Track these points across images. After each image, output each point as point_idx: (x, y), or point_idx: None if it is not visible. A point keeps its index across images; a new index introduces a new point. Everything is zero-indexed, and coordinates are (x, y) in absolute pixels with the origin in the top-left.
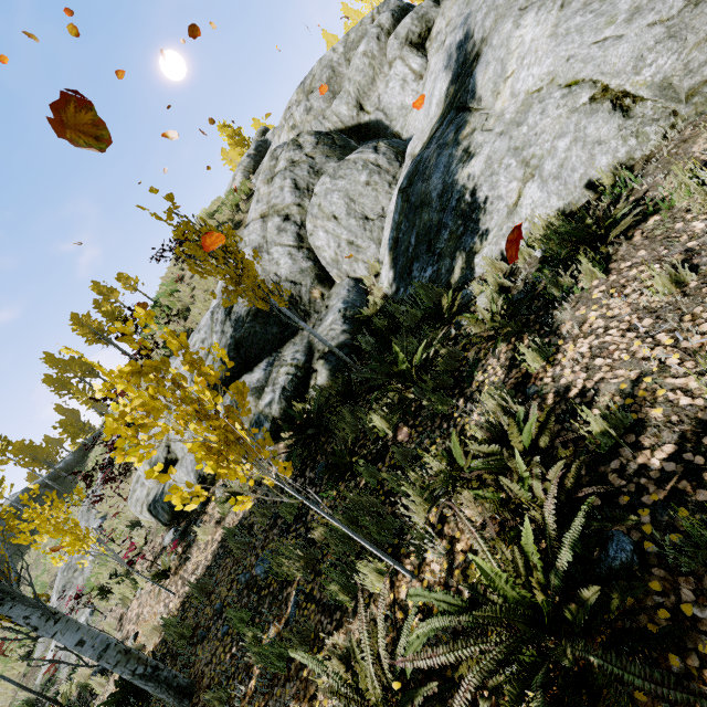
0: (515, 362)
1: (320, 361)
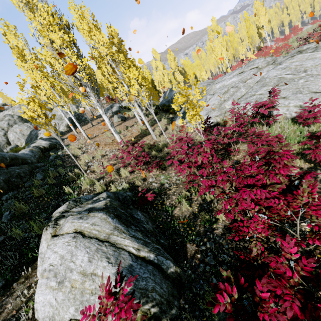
0: None
1: None
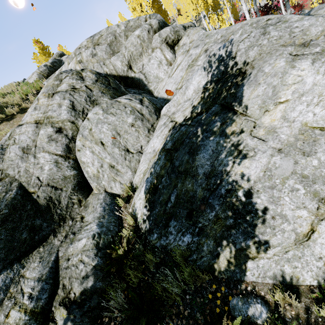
0: None
1: (62, 310)
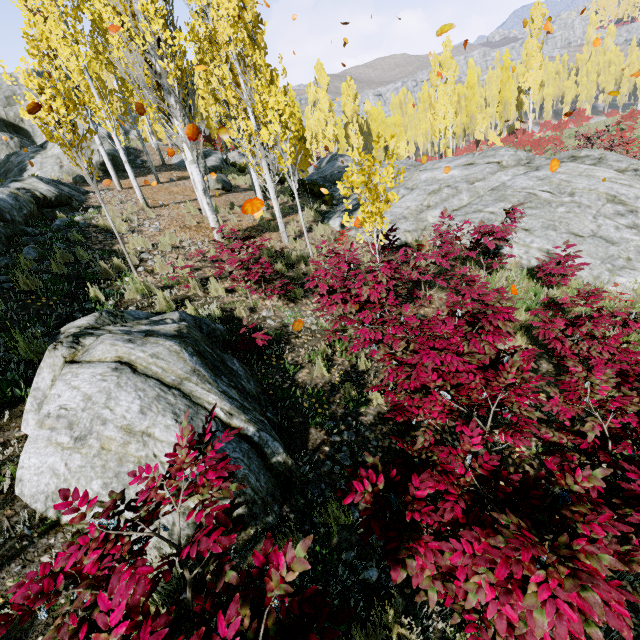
0: None
1: None
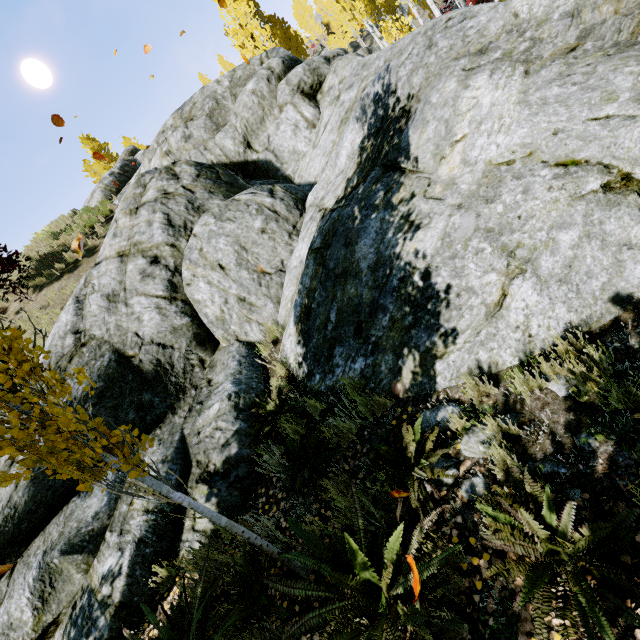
0: None
1: (202, 487)
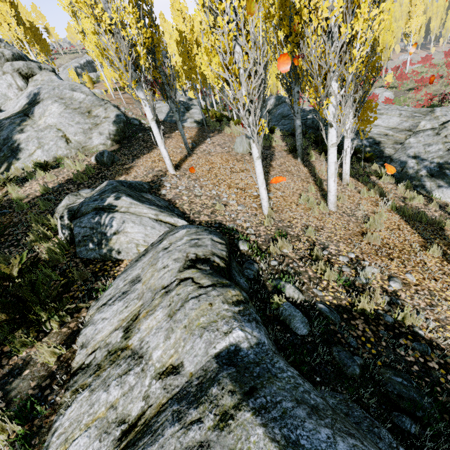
0: (7, 192)
1: None
